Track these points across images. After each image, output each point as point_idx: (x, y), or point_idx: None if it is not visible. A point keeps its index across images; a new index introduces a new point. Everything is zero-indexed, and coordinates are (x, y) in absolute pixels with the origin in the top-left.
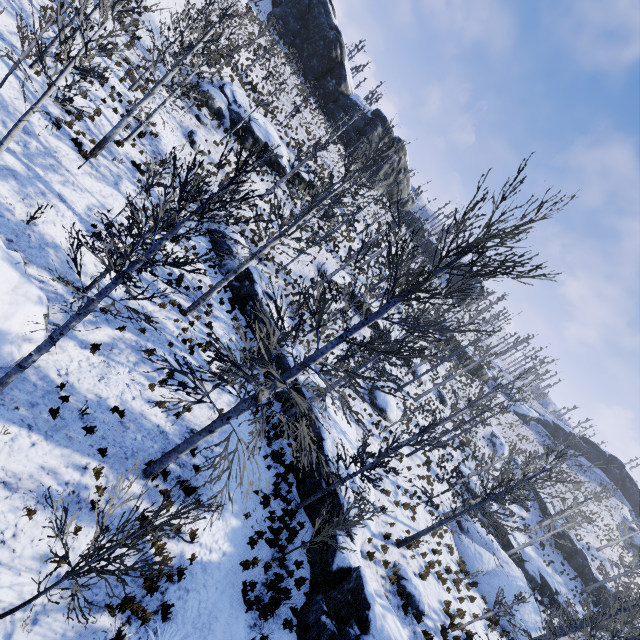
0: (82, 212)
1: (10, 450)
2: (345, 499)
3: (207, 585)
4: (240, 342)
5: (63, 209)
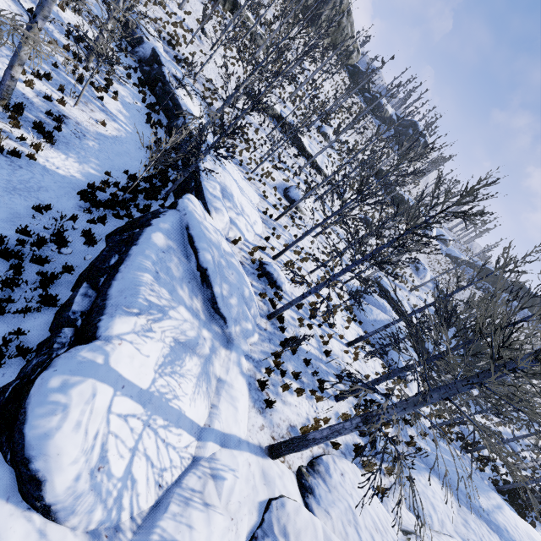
0: None
1: None
2: (209, 191)
3: (45, 177)
4: (145, 109)
5: None
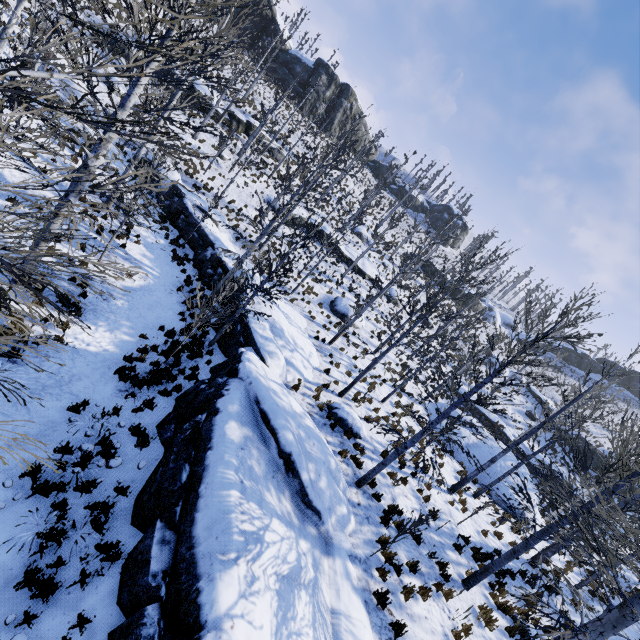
0: None
1: None
2: (259, 334)
3: (76, 360)
4: (170, 245)
5: None
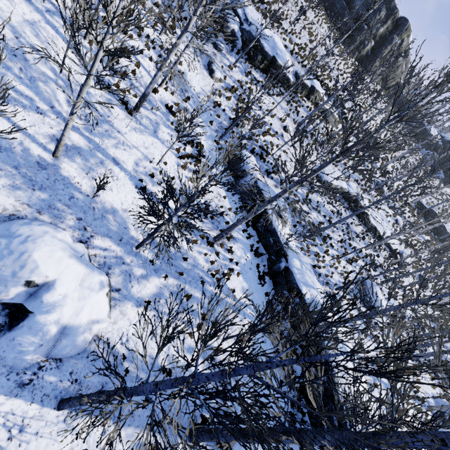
0: (131, 169)
1: (87, 446)
2: None
3: None
4: (254, 259)
5: (117, 172)
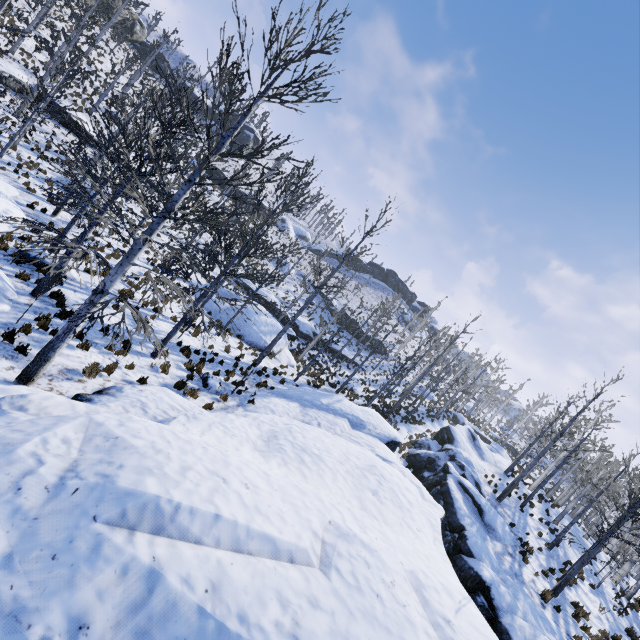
0: None
1: None
2: None
3: None
4: None
5: None
